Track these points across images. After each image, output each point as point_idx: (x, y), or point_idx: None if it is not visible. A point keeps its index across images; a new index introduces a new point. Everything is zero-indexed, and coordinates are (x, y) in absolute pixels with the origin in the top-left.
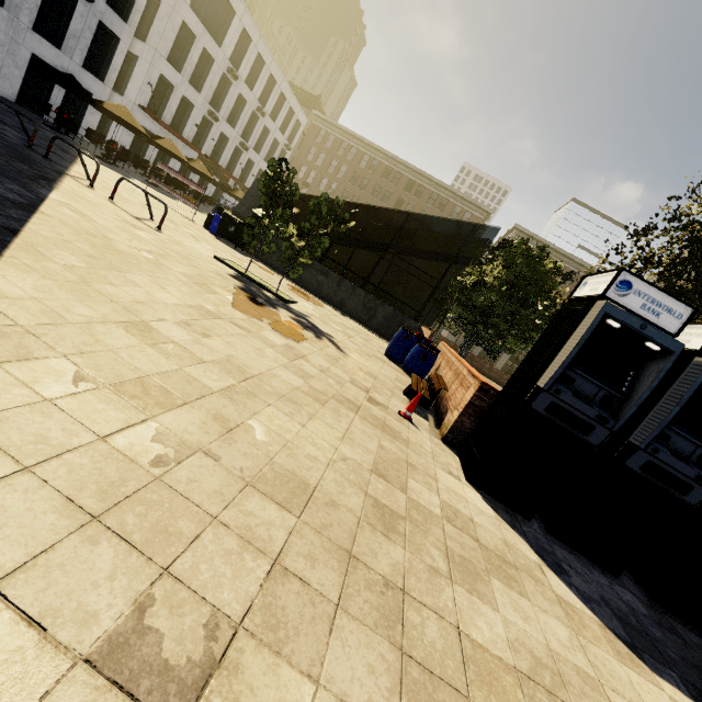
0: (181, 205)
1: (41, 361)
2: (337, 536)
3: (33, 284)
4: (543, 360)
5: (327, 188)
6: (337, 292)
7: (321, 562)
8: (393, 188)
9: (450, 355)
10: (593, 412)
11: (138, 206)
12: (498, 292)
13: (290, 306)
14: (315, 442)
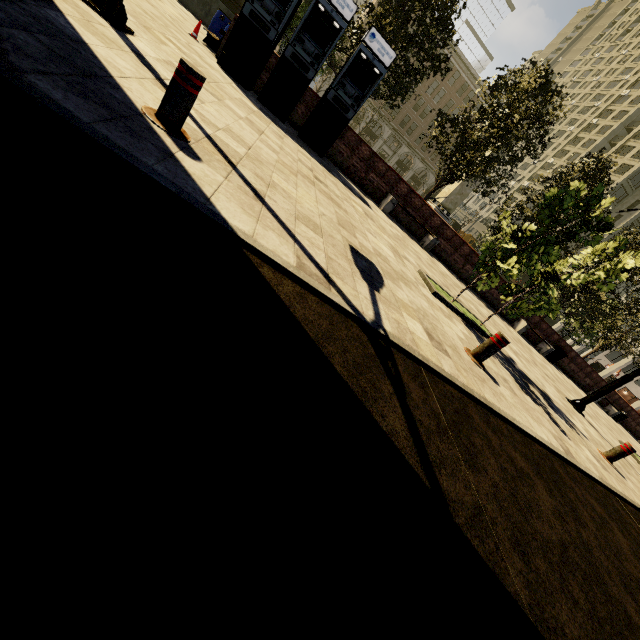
0: None
1: None
2: None
3: None
4: None
5: None
6: None
7: None
8: None
9: None
10: (269, 19)
11: None
12: None
13: None
14: None
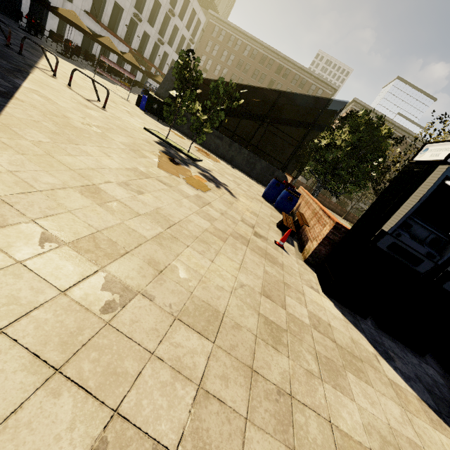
0: (119, 89)
1: (13, 227)
2: (241, 355)
3: (8, 159)
4: (387, 209)
5: (220, 72)
6: (228, 151)
7: (232, 380)
8: (267, 71)
9: (308, 198)
10: (424, 250)
11: (89, 91)
12: (344, 151)
13: (197, 164)
14: (221, 274)
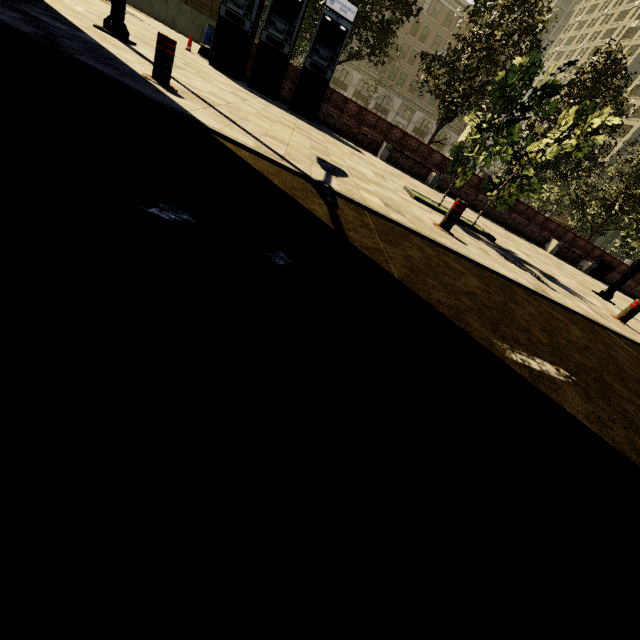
0: None
1: None
2: None
3: None
4: None
5: None
6: (167, 11)
7: None
8: None
9: None
10: (242, 12)
11: None
12: None
13: None
14: None
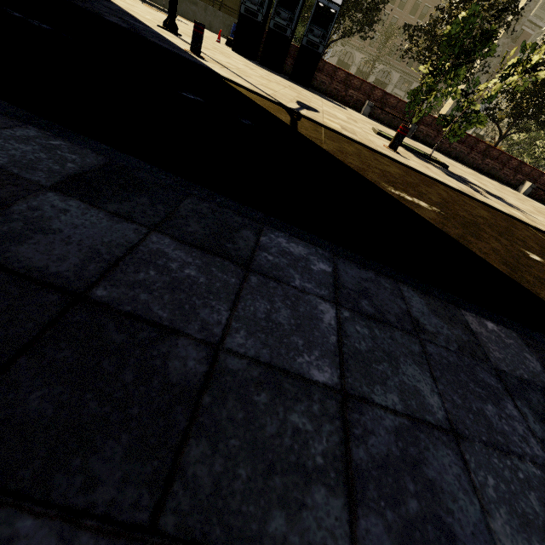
0: None
1: None
2: None
3: None
4: None
5: None
6: (206, 17)
7: None
8: None
9: None
10: (256, 8)
11: None
12: None
13: None
14: None
